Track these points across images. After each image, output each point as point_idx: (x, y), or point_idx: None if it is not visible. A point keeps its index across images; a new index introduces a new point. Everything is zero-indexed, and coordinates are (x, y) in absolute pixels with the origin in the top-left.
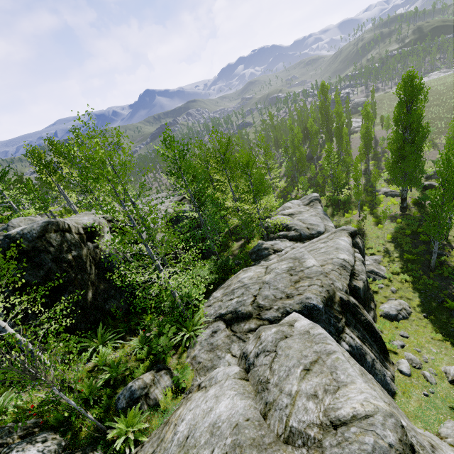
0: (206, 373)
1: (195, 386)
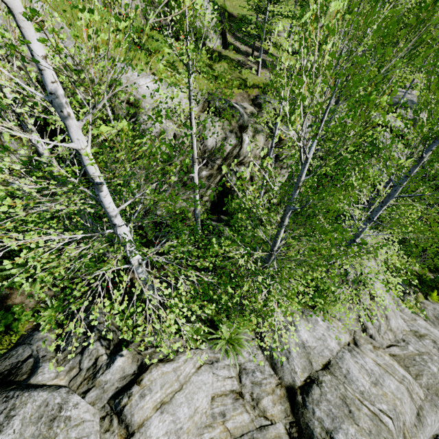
0: (428, 320)
1: (422, 317)
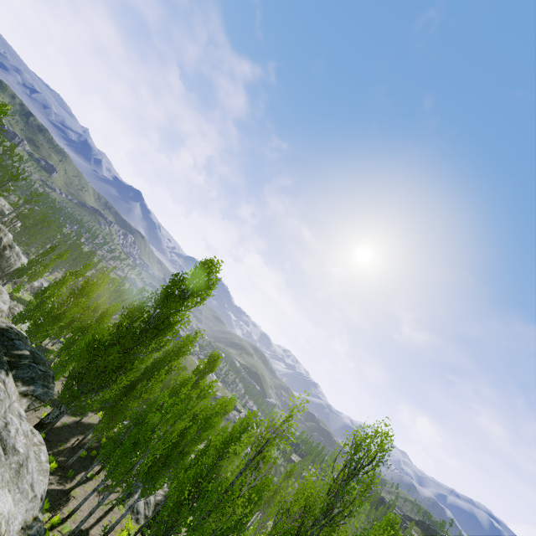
0: None
1: None
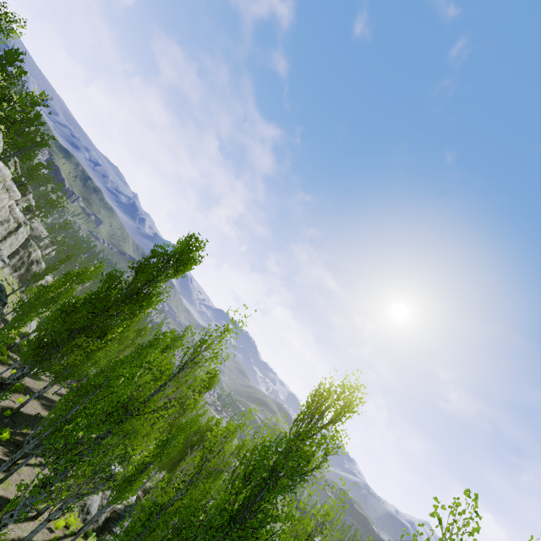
0: None
1: None
